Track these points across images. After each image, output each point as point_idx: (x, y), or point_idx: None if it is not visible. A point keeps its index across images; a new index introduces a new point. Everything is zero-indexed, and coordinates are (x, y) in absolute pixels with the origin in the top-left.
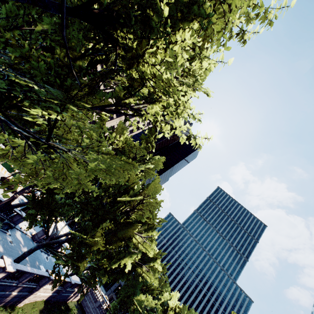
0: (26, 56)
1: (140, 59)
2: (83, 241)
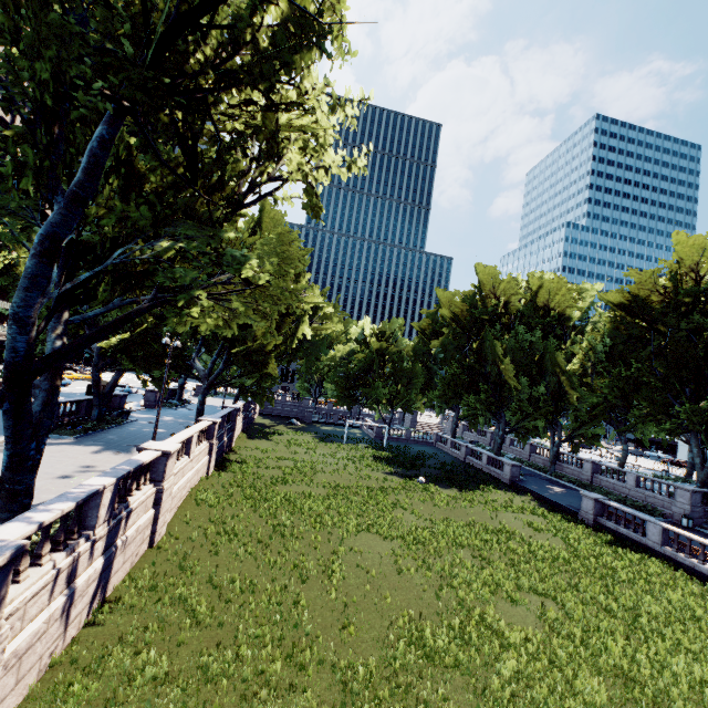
0: (122, 215)
1: (278, 138)
2: (248, 350)
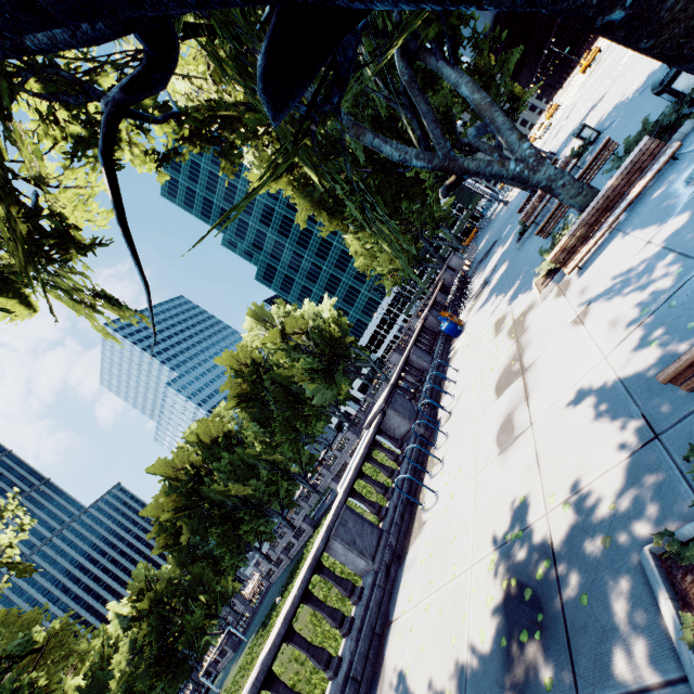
0: None
1: None
2: None
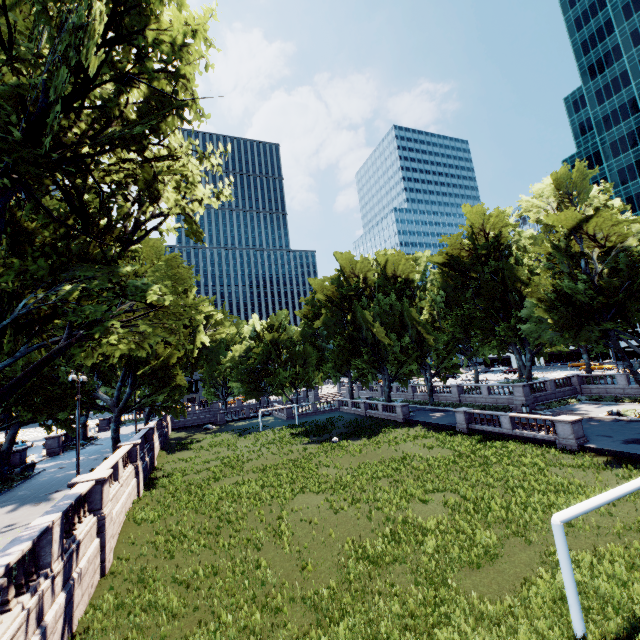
0: (19, 270)
1: (156, 185)
2: (153, 369)
